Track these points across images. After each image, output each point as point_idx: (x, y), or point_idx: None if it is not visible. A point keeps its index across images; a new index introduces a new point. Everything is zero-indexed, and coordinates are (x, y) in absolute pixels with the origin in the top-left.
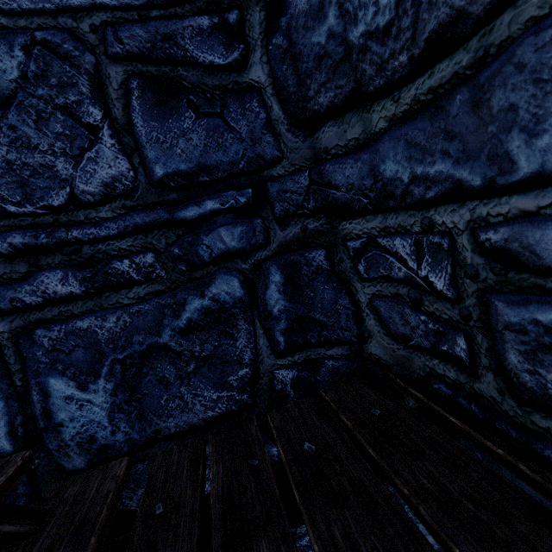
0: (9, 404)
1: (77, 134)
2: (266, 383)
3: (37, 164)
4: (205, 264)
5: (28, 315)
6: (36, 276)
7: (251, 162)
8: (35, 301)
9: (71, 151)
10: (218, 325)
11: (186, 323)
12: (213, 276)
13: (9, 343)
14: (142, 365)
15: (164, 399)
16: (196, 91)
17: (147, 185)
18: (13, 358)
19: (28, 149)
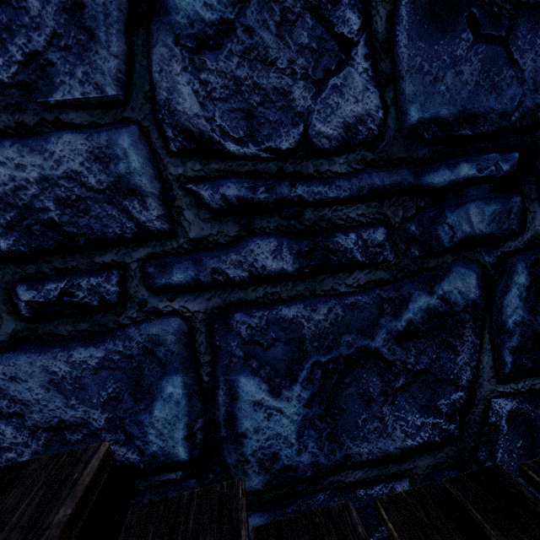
0: (191, 403)
1: (324, 48)
2: (479, 413)
3: (270, 87)
4: (442, 250)
5: (229, 293)
6: (245, 243)
7: (526, 115)
8: (239, 276)
9: (313, 73)
10: (441, 333)
11: (405, 326)
12: (448, 267)
13: (202, 327)
14: (346, 373)
15: (362, 419)
16: (481, 2)
17: (395, 133)
18: (204, 346)
19: (263, 64)
